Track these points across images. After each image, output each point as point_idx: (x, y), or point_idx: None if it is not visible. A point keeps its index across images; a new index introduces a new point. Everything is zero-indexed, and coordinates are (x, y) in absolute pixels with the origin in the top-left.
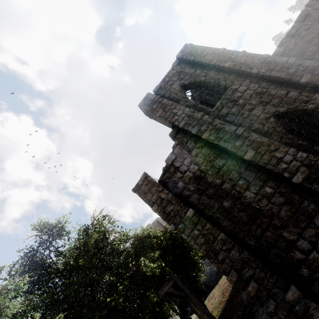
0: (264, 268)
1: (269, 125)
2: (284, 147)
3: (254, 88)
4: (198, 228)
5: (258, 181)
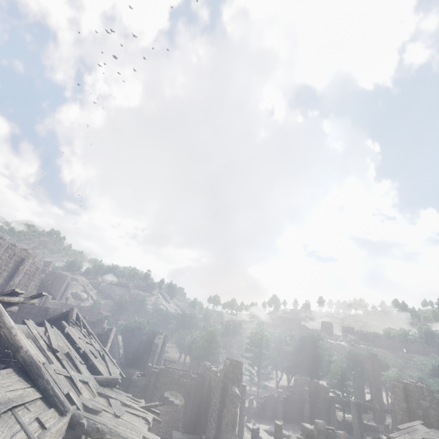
0: None
1: None
2: None
3: None
4: None
5: None
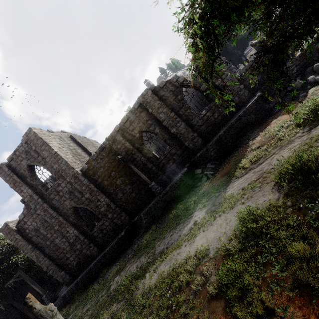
0: (56, 266)
1: (70, 212)
2: (70, 227)
3: (69, 188)
4: (34, 252)
5: (61, 236)
